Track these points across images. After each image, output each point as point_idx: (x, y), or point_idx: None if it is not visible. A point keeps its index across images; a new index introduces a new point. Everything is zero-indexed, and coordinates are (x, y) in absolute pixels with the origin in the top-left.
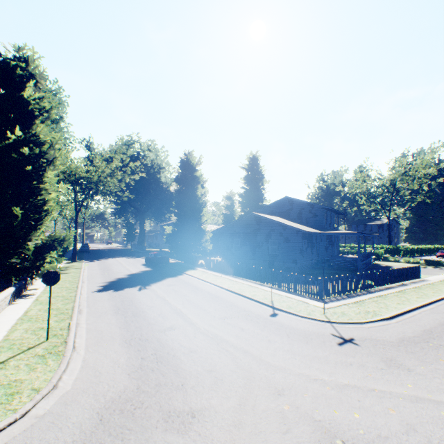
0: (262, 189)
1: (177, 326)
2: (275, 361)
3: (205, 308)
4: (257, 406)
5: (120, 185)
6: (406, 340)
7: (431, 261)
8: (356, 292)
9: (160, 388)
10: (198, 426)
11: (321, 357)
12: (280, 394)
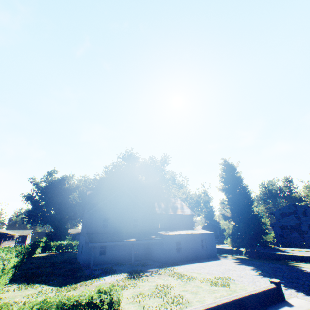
0: None
1: None
2: None
3: None
4: None
5: None
6: None
7: None
8: None
9: None
10: None
11: None
12: None
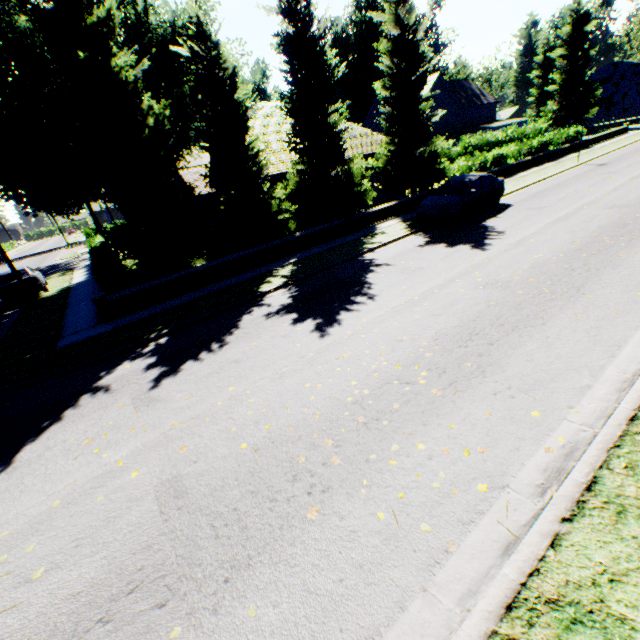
0: None
1: None
2: None
3: None
4: None
5: None
6: None
7: None
8: None
9: None
10: None
11: None
12: None
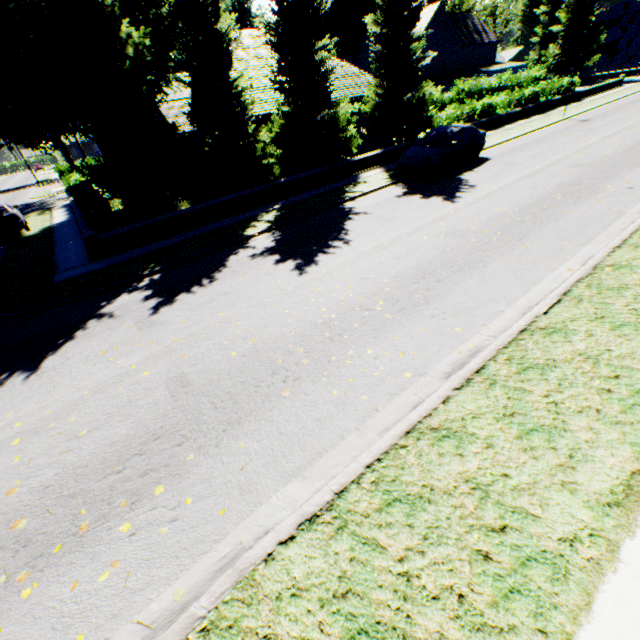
0: None
1: None
2: None
3: None
4: None
5: None
6: None
7: None
8: None
9: None
10: None
11: None
12: None
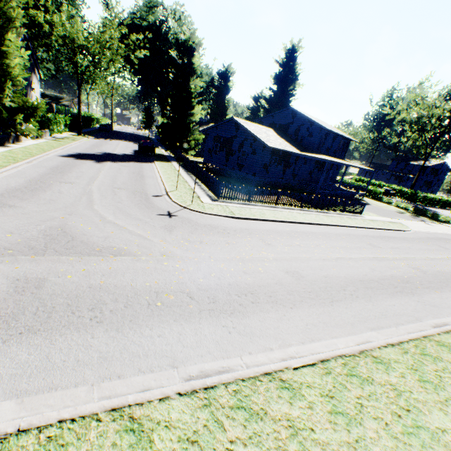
0: (291, 95)
1: (76, 183)
2: (98, 208)
3: (117, 182)
4: (48, 213)
5: (138, 62)
6: (212, 226)
7: (418, 210)
8: (262, 204)
9: (13, 197)
10: (7, 209)
11: (130, 214)
12: (69, 215)
